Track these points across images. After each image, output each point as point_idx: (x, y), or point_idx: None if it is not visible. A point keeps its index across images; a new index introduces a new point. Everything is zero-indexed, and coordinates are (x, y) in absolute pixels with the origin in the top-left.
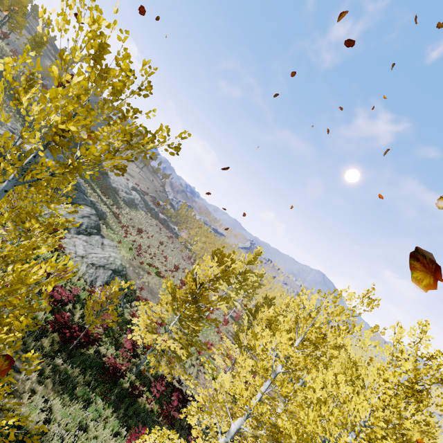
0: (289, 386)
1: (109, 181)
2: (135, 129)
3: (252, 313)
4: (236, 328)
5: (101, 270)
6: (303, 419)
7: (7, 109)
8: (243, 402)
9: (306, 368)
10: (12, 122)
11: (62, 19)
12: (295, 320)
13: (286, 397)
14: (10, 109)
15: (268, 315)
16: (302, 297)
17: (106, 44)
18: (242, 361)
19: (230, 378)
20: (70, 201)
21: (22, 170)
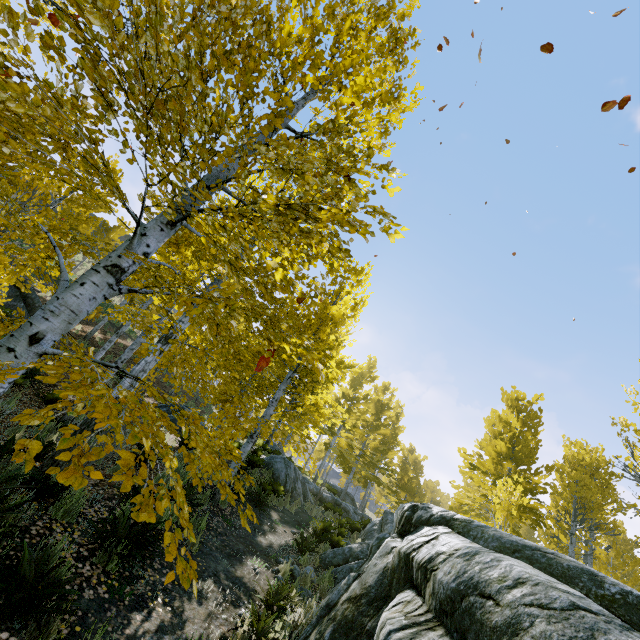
0: None
1: None
2: None
3: None
4: None
5: None
6: None
7: None
8: None
9: None
10: None
11: None
12: None
13: None
14: None
15: None
16: None
17: None
18: None
19: None
20: None
21: None
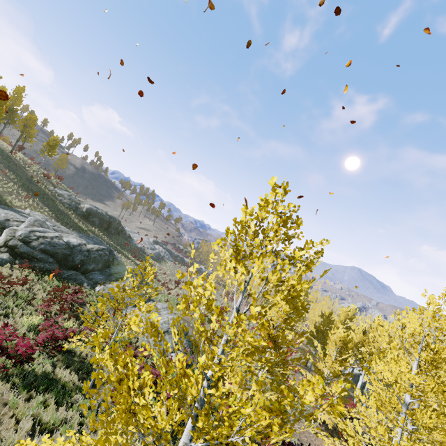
0: (433, 416)
1: (134, 243)
2: (293, 251)
3: (314, 336)
4: (311, 358)
5: (166, 336)
6: (432, 444)
7: (42, 210)
8: (395, 445)
9: (441, 393)
10: (49, 220)
11: (263, 211)
12: (402, 344)
13: (432, 428)
14: (43, 209)
15: (340, 336)
16: (404, 321)
17: (290, 215)
18: (366, 400)
19: (325, 414)
20: (151, 286)
21: (238, 311)
